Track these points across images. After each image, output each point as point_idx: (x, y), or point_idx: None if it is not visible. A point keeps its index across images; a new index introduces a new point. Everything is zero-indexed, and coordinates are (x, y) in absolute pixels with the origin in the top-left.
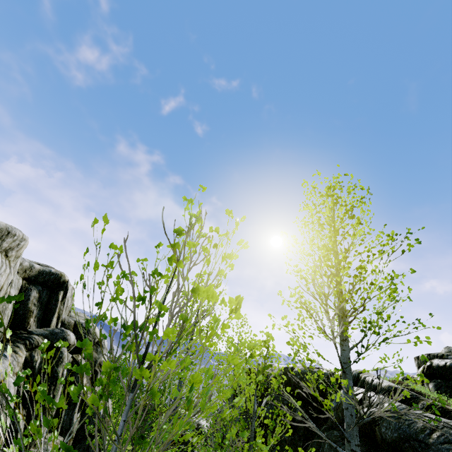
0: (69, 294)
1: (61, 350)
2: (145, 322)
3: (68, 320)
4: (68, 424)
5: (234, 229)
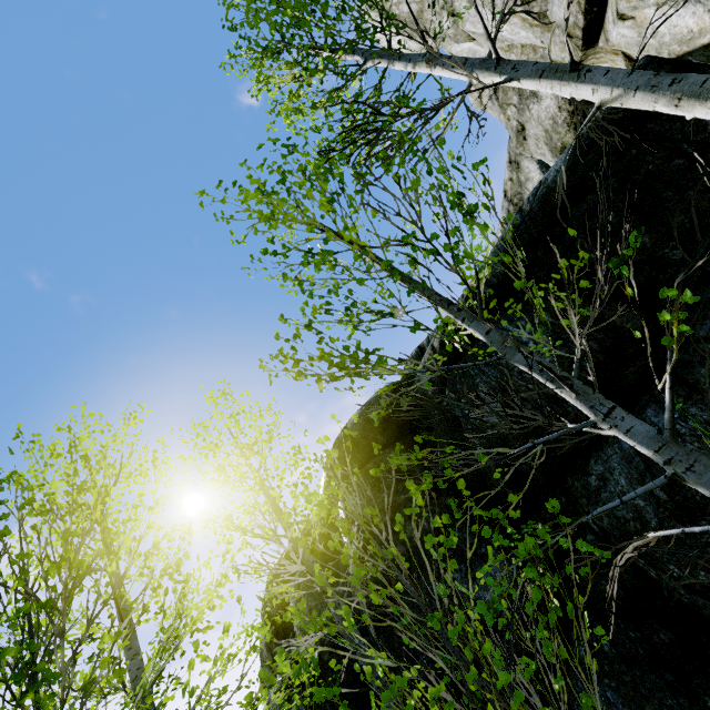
0: None
1: None
2: None
3: None
4: None
5: None
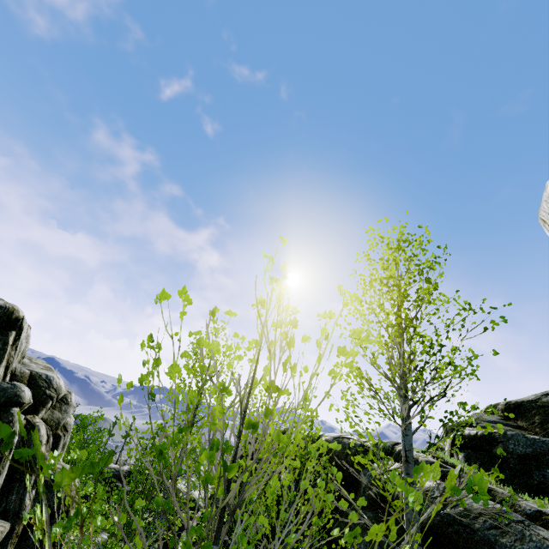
0: (23, 334)
1: (11, 412)
2: (210, 428)
3: (21, 370)
4: (17, 505)
5: (341, 310)
